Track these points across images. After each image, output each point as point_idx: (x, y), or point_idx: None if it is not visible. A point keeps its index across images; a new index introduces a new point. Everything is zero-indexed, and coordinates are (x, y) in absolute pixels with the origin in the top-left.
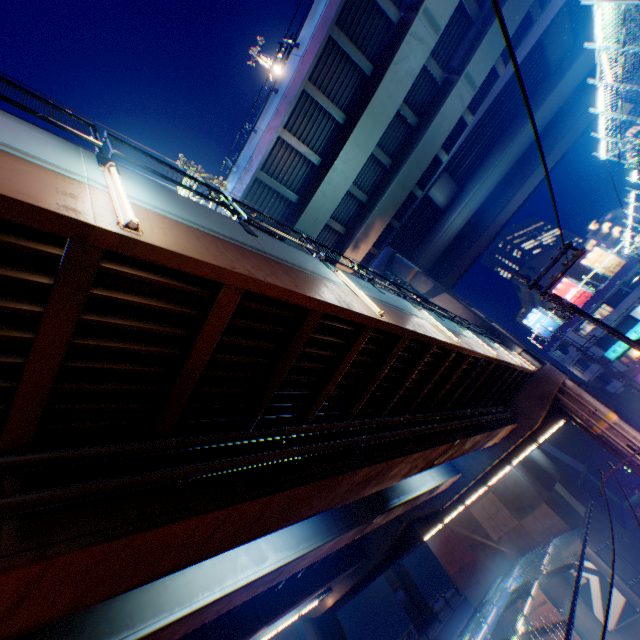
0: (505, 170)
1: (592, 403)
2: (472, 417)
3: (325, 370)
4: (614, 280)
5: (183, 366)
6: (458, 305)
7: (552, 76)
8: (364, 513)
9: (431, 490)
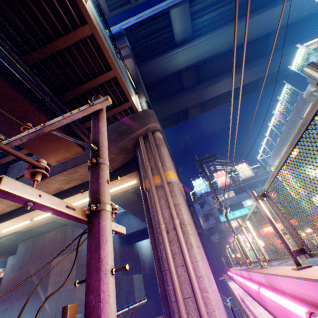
0: (224, 47)
1: (164, 156)
2: None
3: None
4: (245, 181)
5: None
6: (132, 66)
7: (278, 3)
8: None
9: None
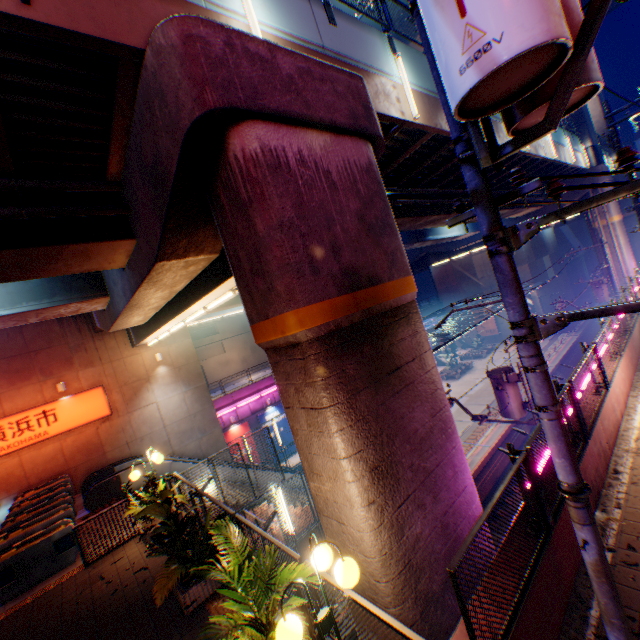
0: None
1: (608, 207)
2: None
3: (439, 162)
4: None
5: (394, 162)
6: None
7: None
8: (411, 240)
9: (453, 238)
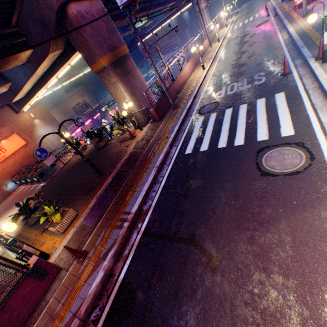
0: None
1: None
2: (160, 0)
3: None
4: None
5: None
6: None
7: None
8: (123, 31)
9: None
